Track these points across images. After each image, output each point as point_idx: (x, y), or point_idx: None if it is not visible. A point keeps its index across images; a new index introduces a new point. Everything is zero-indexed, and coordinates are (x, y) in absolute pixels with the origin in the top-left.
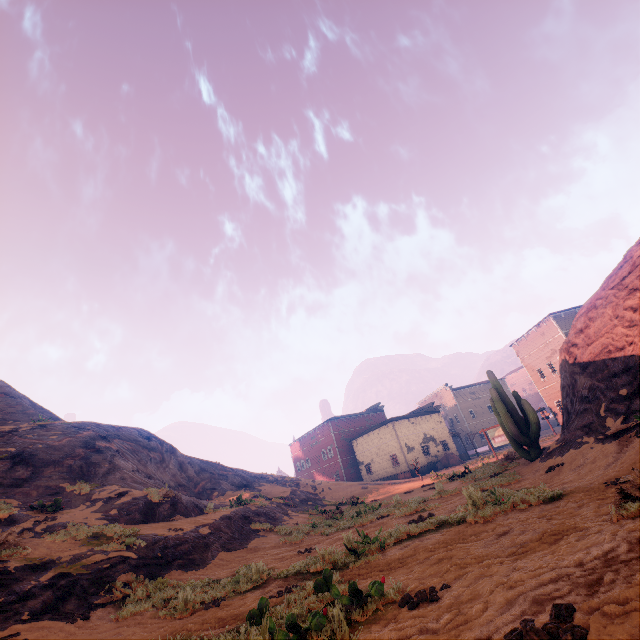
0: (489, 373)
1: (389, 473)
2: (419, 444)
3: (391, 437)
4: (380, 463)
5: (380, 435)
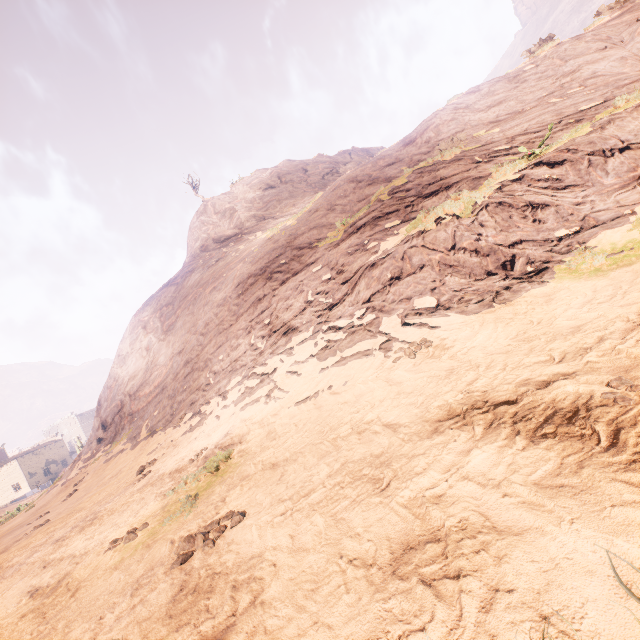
0: (77, 438)
1: (11, 499)
2: (42, 469)
3: (15, 471)
4: (1, 495)
5: (3, 472)
